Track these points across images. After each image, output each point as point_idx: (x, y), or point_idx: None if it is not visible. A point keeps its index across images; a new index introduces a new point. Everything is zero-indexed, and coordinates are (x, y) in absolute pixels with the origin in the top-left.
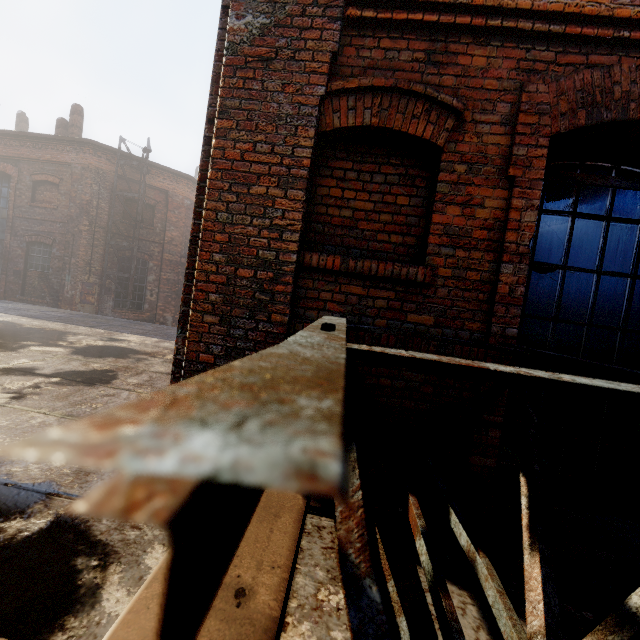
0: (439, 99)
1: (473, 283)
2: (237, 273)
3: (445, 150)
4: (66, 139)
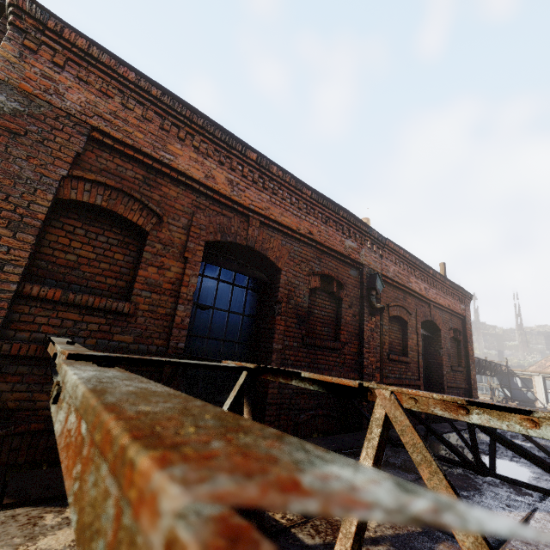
0: (149, 206)
1: (161, 315)
2: None
3: (150, 234)
4: None
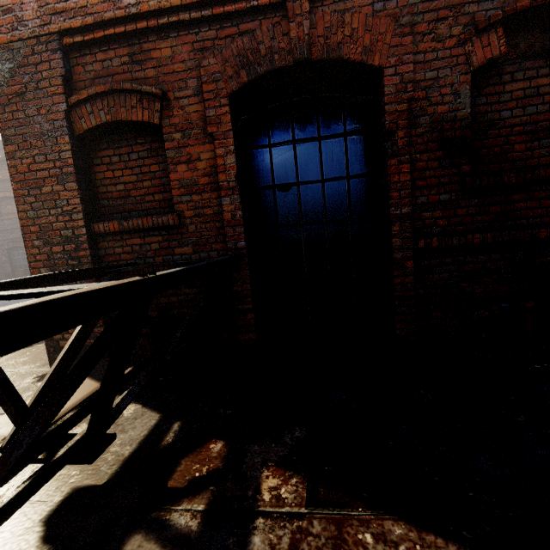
0: (143, 90)
1: (210, 216)
2: (53, 250)
3: (163, 125)
4: None
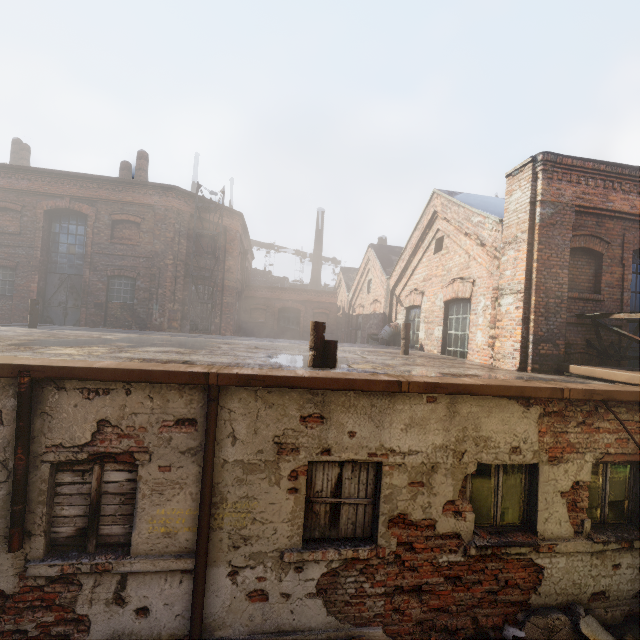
0: (604, 239)
1: (615, 300)
2: (549, 301)
3: (603, 255)
4: (151, 184)
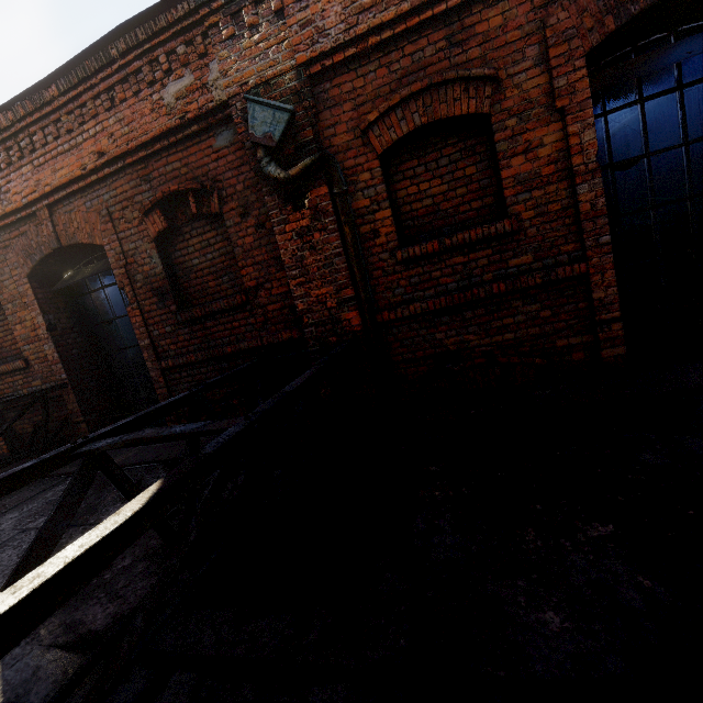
0: None
1: (44, 358)
2: None
3: (1, 300)
4: None
